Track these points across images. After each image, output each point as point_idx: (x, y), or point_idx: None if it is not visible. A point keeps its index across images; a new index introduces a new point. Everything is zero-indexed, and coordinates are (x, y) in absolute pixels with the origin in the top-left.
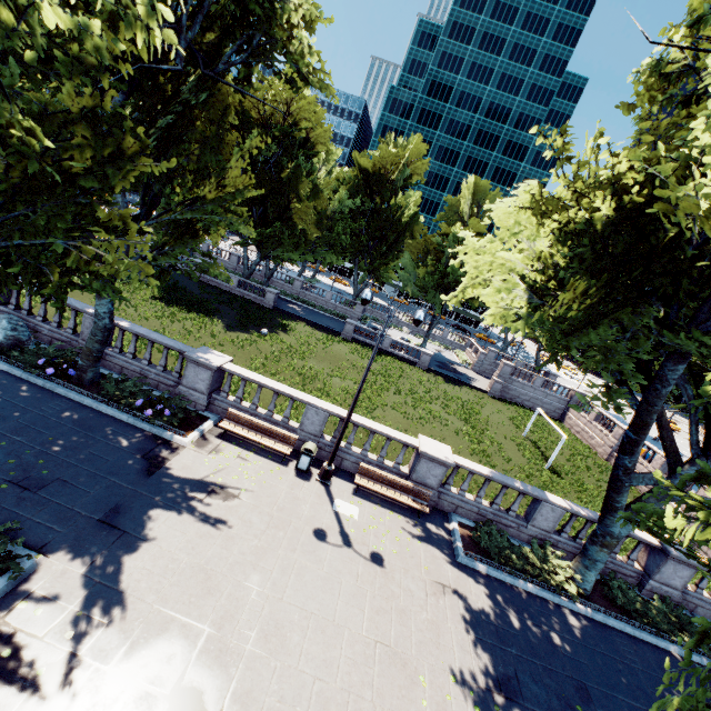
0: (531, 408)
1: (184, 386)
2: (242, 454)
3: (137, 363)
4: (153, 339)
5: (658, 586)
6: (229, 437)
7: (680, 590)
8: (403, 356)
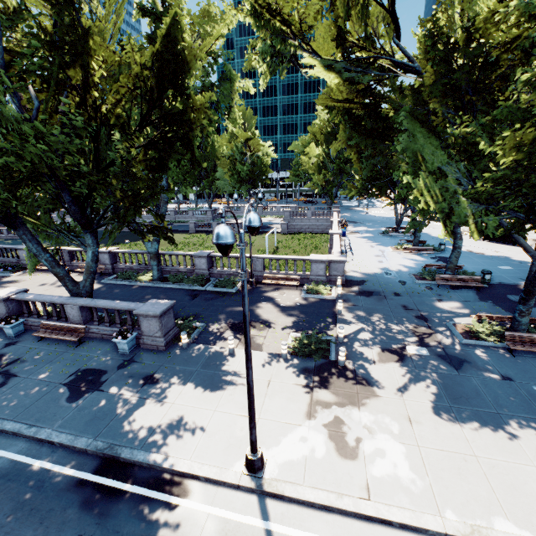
0: (312, 232)
1: (22, 260)
2: (36, 274)
3: (9, 259)
4: (8, 247)
5: (198, 271)
6: (36, 271)
7: (207, 270)
8: None
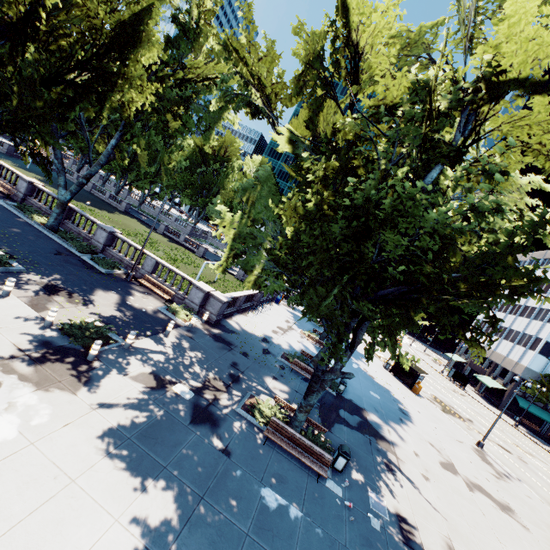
0: None
1: None
2: None
3: None
4: None
5: (95, 242)
6: None
7: (103, 245)
8: (190, 247)
